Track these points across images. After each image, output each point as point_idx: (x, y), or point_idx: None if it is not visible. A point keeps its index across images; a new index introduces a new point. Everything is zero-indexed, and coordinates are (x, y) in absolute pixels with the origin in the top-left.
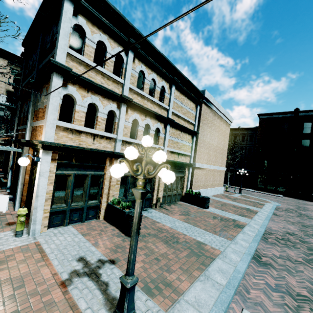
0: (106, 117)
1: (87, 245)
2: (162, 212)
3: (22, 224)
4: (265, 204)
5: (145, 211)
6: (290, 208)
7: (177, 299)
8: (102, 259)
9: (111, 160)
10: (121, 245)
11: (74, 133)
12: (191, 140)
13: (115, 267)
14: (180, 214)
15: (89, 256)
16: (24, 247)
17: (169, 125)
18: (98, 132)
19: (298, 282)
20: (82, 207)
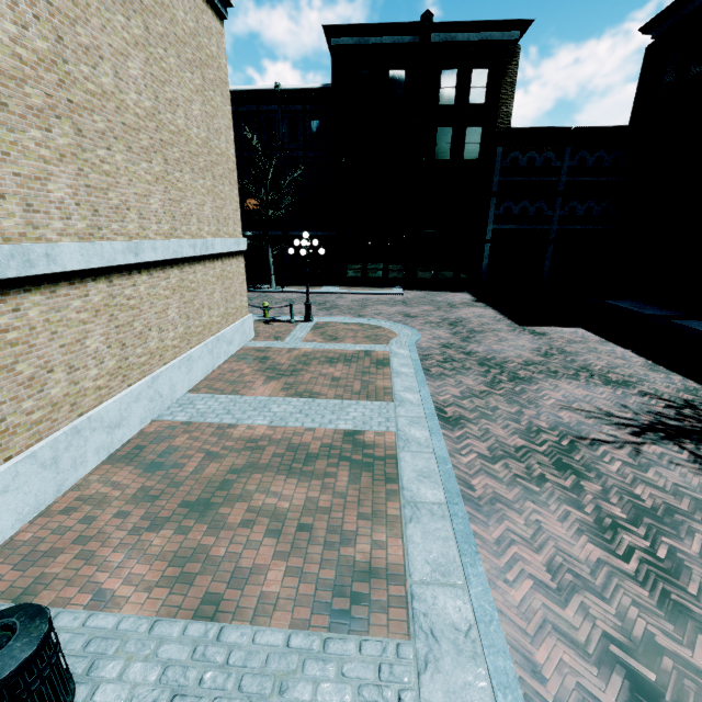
0: None
1: None
2: None
3: None
4: (390, 353)
5: None
6: (445, 342)
7: None
8: None
9: None
10: None
11: None
12: None
13: None
14: None
15: None
16: None
17: None
18: None
19: None
20: None
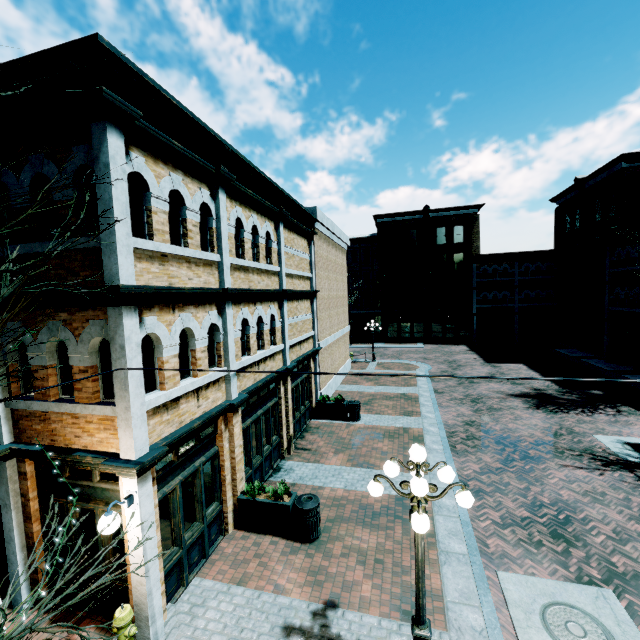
0: (207, 343)
1: (269, 600)
2: (307, 462)
3: (132, 639)
4: (416, 373)
5: (282, 471)
6: (443, 370)
7: (443, 605)
8: (316, 610)
9: (225, 418)
10: (313, 566)
11: (169, 408)
12: (311, 307)
13: (344, 611)
14: (334, 452)
15: (293, 616)
16: None
17: (286, 301)
18: (203, 381)
19: (514, 501)
20: (202, 531)
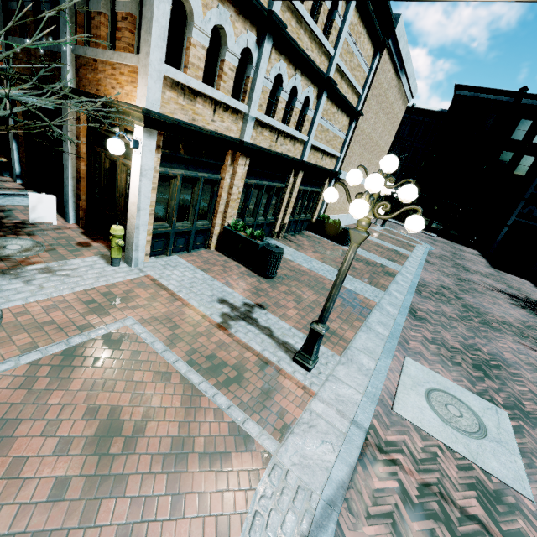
0: (237, 64)
1: (218, 285)
2: (289, 247)
3: (120, 250)
4: (416, 246)
5: None
6: (444, 255)
7: (346, 346)
8: (248, 303)
9: (234, 155)
10: (259, 287)
11: (186, 96)
12: (347, 128)
13: (268, 313)
14: (313, 251)
15: (230, 298)
16: (136, 281)
17: (326, 93)
18: (223, 98)
19: (452, 337)
20: (190, 230)
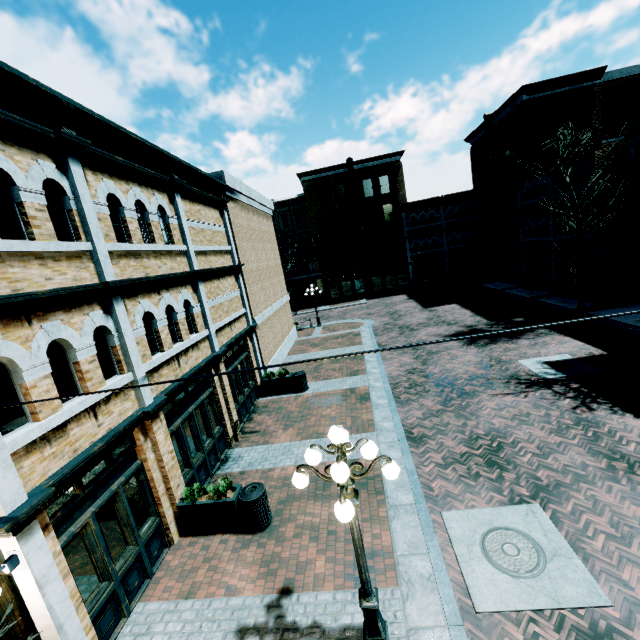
0: (95, 351)
1: (220, 606)
2: (256, 445)
3: None
4: (360, 331)
5: (230, 461)
6: (386, 323)
7: (394, 561)
8: (271, 602)
9: (143, 427)
10: (265, 556)
11: (52, 440)
12: (237, 283)
13: (299, 595)
14: (283, 428)
15: (246, 616)
16: None
17: (201, 282)
18: (98, 396)
19: (453, 440)
20: (137, 554)
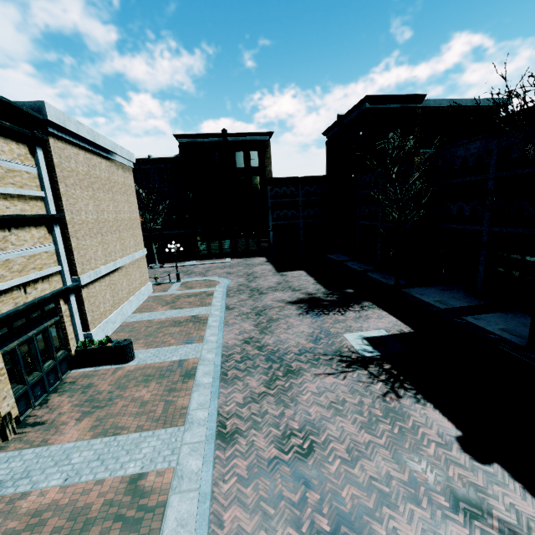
0: None
1: None
2: (29, 447)
3: None
4: (215, 290)
5: None
6: (241, 283)
7: None
8: None
9: None
10: None
11: None
12: (51, 236)
13: None
14: (78, 417)
15: None
16: None
17: None
18: None
19: (266, 437)
20: None
